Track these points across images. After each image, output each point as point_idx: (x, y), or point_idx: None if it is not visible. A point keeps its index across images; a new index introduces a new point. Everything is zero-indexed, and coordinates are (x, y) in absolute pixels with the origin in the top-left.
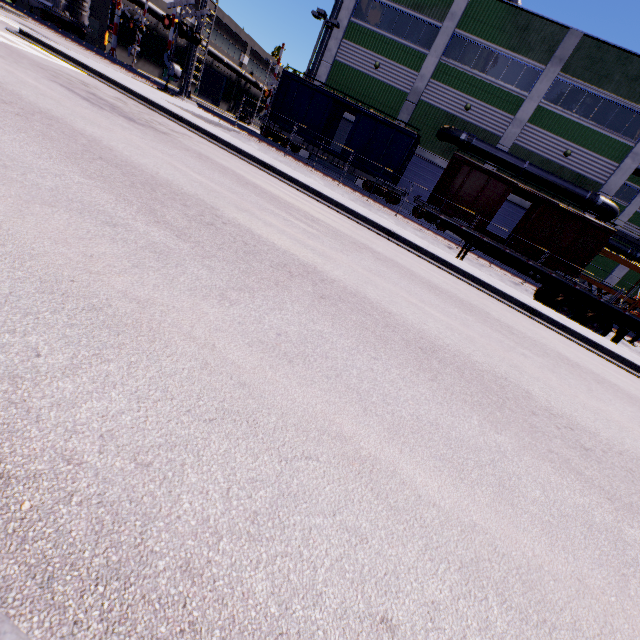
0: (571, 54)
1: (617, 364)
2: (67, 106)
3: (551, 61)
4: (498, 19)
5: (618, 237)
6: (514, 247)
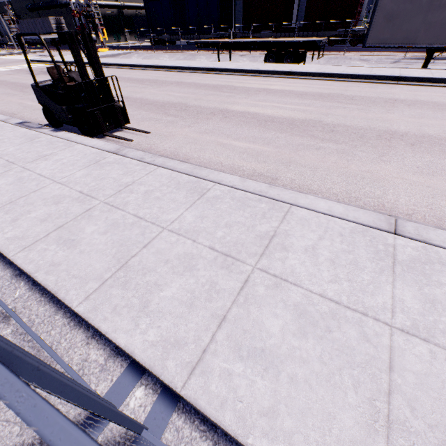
0: None
1: (247, 75)
2: (24, 79)
3: None
4: None
5: None
6: (303, 29)
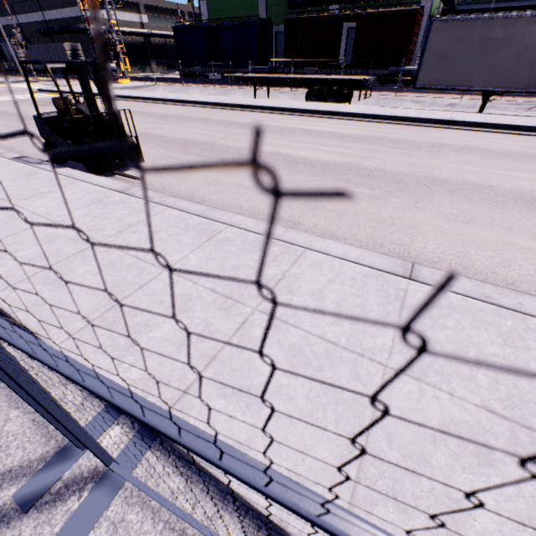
0: None
1: (284, 114)
2: (28, 110)
3: None
4: None
5: None
6: (351, 67)
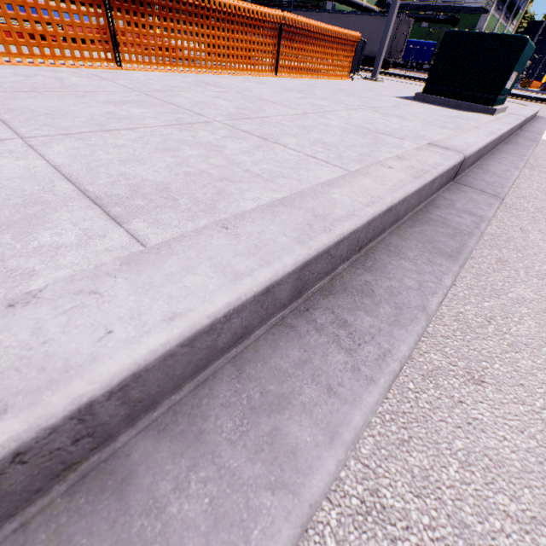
0: None
1: None
2: None
3: None
4: None
5: (435, 10)
6: None
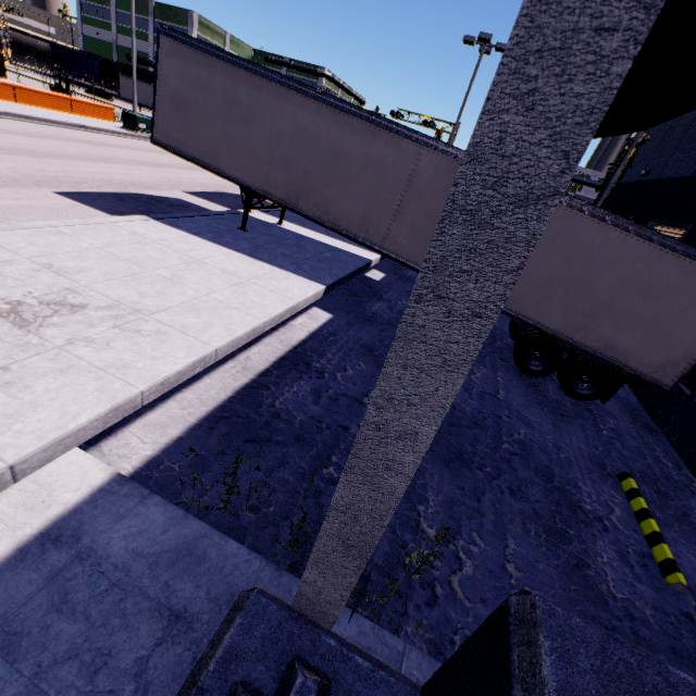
0: (155, 11)
1: None
2: None
3: (149, 15)
4: (128, 2)
5: None
6: None
